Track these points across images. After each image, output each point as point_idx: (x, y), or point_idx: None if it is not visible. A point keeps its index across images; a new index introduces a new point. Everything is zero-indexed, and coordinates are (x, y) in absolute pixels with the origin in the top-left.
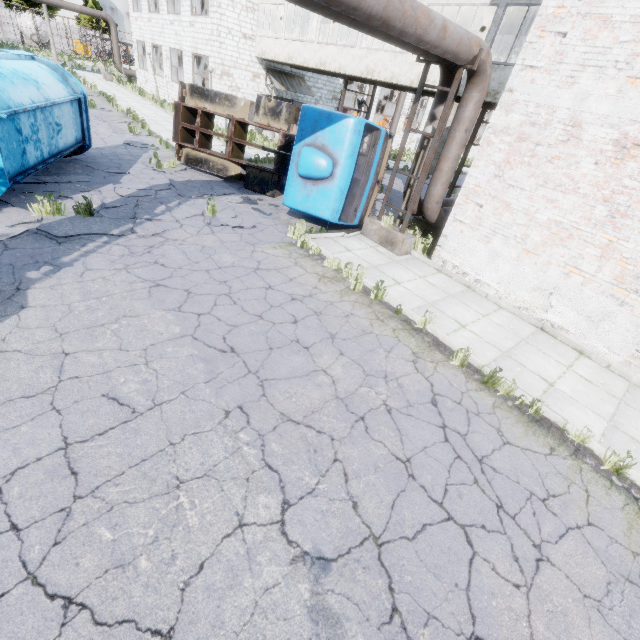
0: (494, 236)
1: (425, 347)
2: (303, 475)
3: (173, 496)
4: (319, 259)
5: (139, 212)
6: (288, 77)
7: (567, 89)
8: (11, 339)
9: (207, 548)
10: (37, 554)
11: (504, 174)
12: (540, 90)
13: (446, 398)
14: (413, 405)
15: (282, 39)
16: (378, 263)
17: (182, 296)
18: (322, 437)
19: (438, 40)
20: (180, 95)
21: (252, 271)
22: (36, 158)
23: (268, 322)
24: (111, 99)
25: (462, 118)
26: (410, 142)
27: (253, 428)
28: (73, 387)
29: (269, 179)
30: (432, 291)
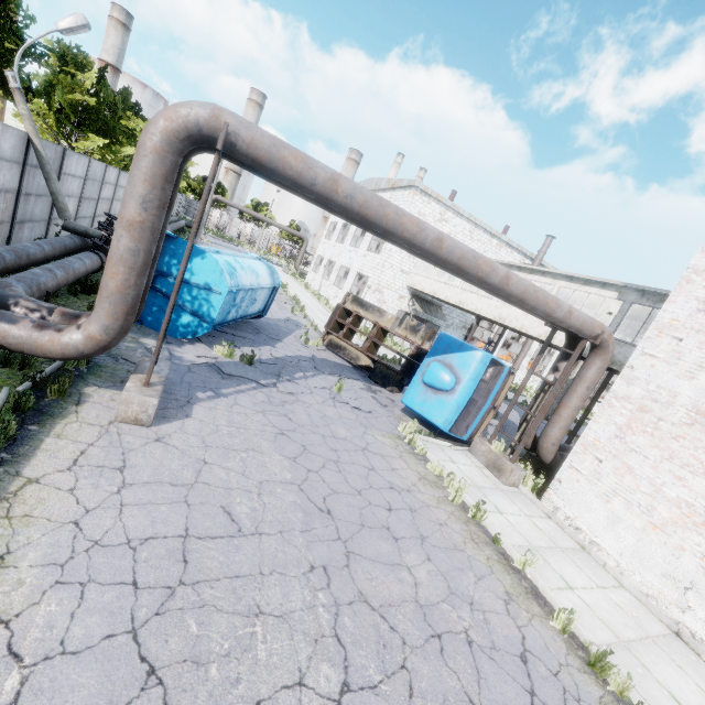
0: (614, 496)
1: (521, 591)
2: (368, 665)
3: (251, 621)
4: (423, 460)
5: (283, 372)
6: (428, 304)
7: (687, 381)
8: (174, 436)
9: (267, 688)
10: (143, 615)
11: (626, 437)
12: (660, 375)
13: (539, 660)
14: (498, 649)
15: (432, 279)
16: (481, 484)
17: (299, 449)
18: (394, 635)
19: (564, 318)
20: (343, 300)
21: (360, 449)
22: (232, 317)
23: (365, 499)
24: (285, 286)
25: (584, 377)
26: (533, 380)
27: (331, 593)
28: (203, 490)
29: (393, 377)
30: (537, 534)
